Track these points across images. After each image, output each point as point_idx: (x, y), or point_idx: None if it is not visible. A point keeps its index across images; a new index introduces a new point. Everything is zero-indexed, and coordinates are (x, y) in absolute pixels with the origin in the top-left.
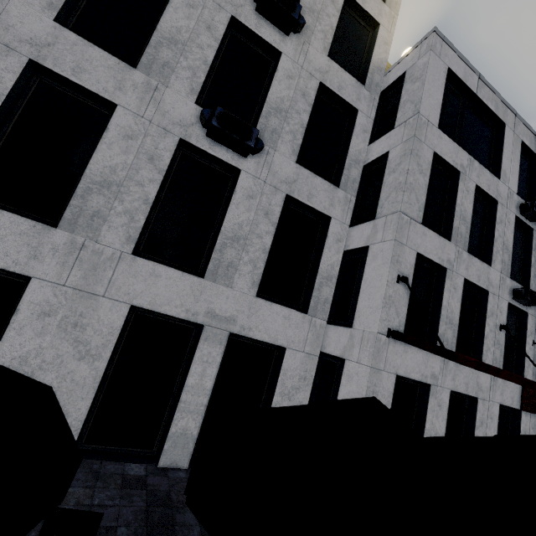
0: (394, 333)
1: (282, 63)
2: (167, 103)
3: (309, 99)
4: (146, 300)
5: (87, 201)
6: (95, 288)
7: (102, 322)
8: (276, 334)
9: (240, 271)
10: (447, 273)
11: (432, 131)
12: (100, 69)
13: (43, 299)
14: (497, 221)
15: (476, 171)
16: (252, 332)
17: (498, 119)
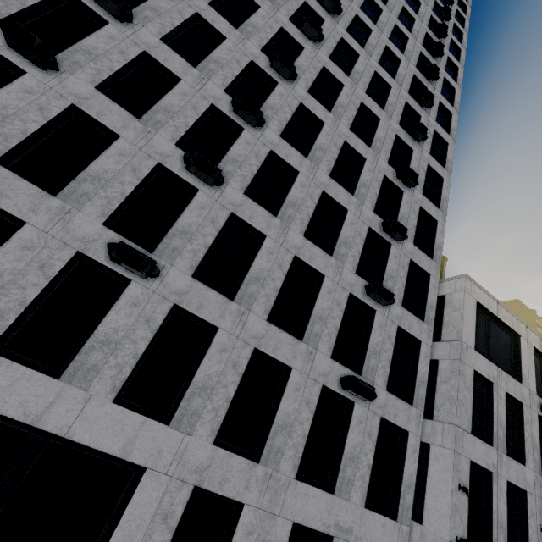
0: None
1: (376, 317)
2: (316, 361)
3: (392, 339)
4: (302, 516)
5: (275, 440)
6: (275, 509)
7: (277, 537)
8: (377, 541)
9: (355, 486)
10: (493, 477)
11: (471, 353)
12: (285, 345)
13: (248, 520)
14: (525, 422)
15: (504, 380)
16: (362, 540)
17: (514, 331)
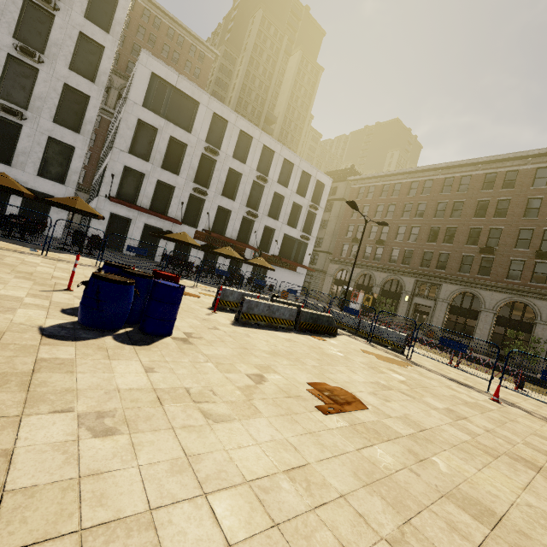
0: (106, 196)
1: (40, 74)
2: None
3: (58, 92)
4: None
5: None
6: None
7: None
8: (49, 191)
9: (28, 166)
10: (146, 176)
11: (138, 108)
12: None
13: None
14: (186, 155)
15: (171, 129)
16: (37, 188)
17: (195, 100)
